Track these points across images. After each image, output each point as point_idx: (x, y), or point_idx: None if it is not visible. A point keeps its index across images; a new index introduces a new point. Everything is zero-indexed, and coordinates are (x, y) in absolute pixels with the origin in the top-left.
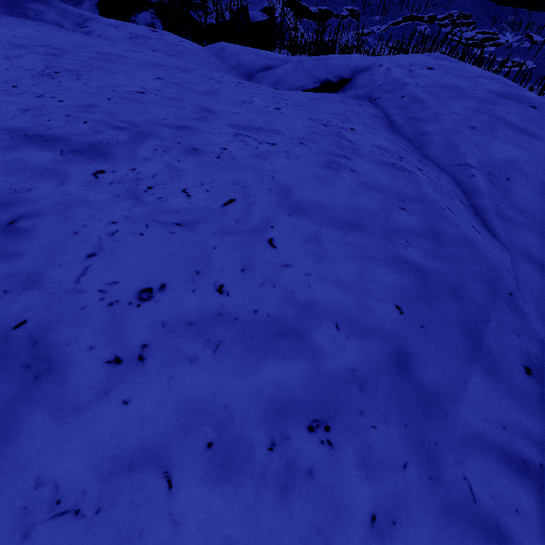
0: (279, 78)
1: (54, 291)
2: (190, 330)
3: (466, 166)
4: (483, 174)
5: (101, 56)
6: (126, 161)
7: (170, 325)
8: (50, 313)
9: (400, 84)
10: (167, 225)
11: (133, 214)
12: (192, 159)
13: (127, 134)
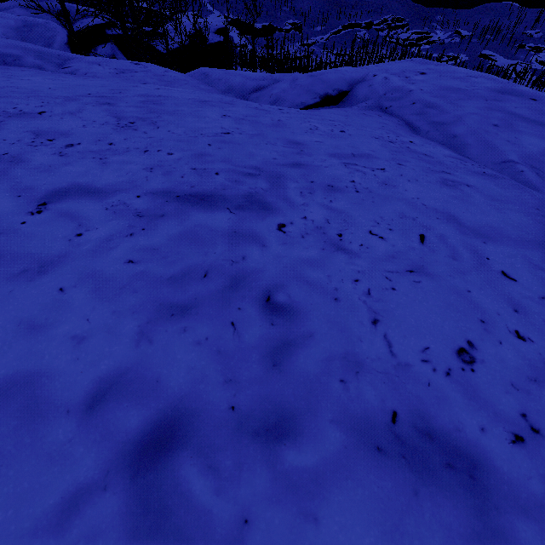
0: (278, 97)
1: (385, 370)
2: (542, 388)
3: (510, 163)
4: (528, 168)
5: (147, 99)
6: (290, 209)
7: (520, 386)
8: (407, 397)
9: (405, 91)
10: (403, 274)
11: (360, 267)
12: (340, 197)
13: (262, 180)
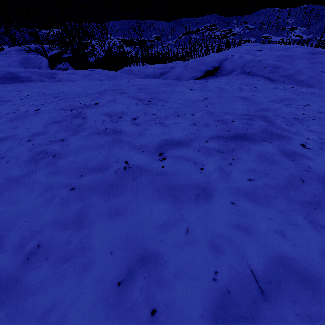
0: (178, 76)
1: None
2: None
3: None
4: None
5: (137, 87)
6: (295, 135)
7: None
8: None
9: (256, 61)
10: None
11: None
12: (309, 124)
13: (259, 121)
